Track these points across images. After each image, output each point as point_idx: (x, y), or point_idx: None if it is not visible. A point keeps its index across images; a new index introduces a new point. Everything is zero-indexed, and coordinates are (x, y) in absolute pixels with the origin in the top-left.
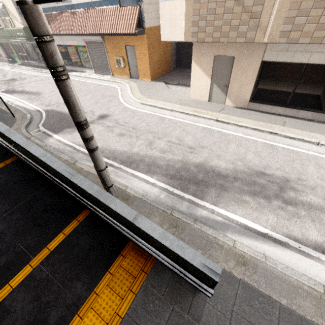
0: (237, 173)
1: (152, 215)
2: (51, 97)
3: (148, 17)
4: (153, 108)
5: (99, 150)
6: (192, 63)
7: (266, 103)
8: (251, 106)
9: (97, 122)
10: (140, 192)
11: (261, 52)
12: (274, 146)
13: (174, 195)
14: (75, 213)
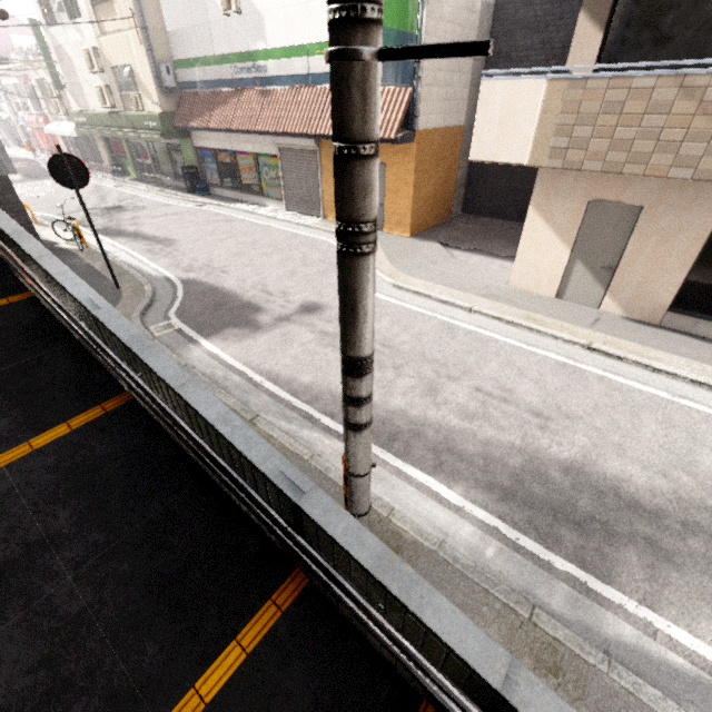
0: (689, 508)
1: (475, 616)
2: (195, 253)
3: (426, 109)
4: (423, 300)
5: (309, 392)
6: (529, 212)
7: None
8: (672, 322)
9: (298, 320)
10: (426, 528)
11: None
12: None
13: (524, 553)
14: (270, 580)
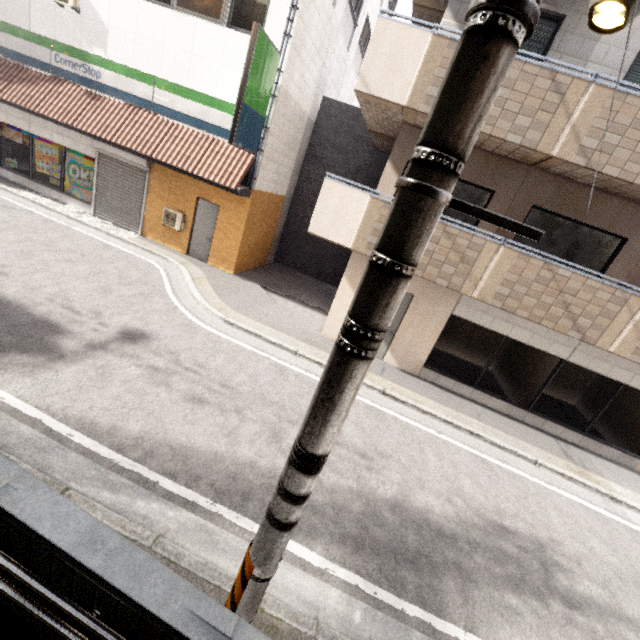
0: (468, 528)
1: None
2: None
3: (263, 175)
4: (254, 338)
5: (140, 445)
6: (343, 280)
7: (447, 375)
8: (425, 375)
9: (119, 350)
10: (297, 607)
11: (453, 303)
12: (487, 462)
13: (383, 608)
14: None
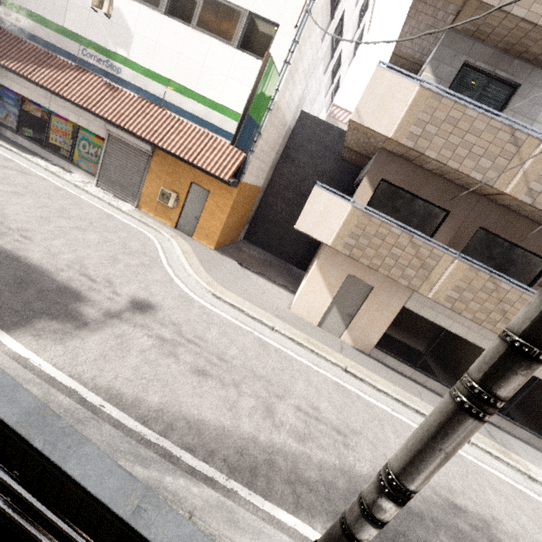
0: (429, 506)
1: None
2: None
3: (250, 171)
4: (238, 312)
5: (161, 418)
6: (314, 268)
7: (394, 356)
8: (375, 354)
9: (132, 319)
10: None
11: (405, 297)
12: None
13: None
14: None
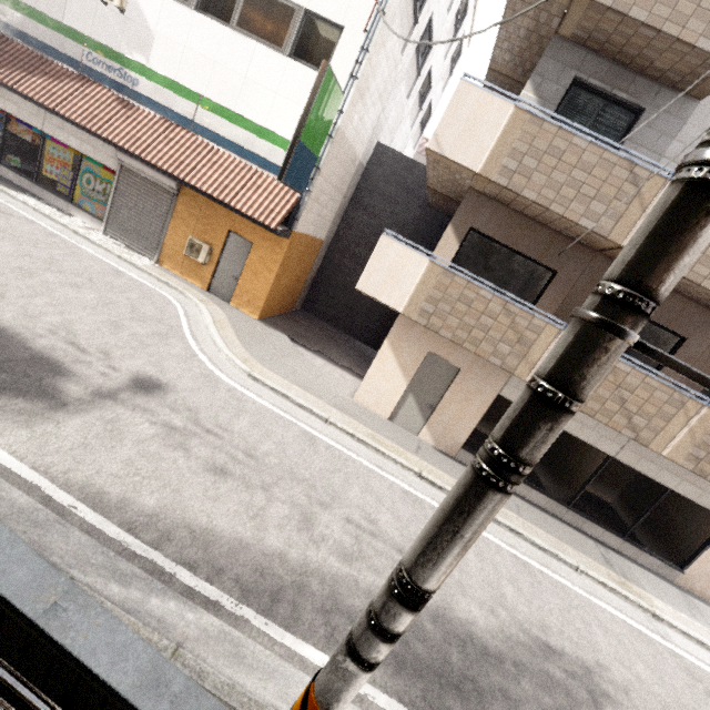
0: (513, 646)
1: None
2: None
3: (306, 217)
4: (281, 399)
5: (155, 525)
6: (385, 344)
7: None
8: (463, 457)
9: (131, 401)
10: None
11: (501, 382)
12: (528, 566)
13: None
14: None
